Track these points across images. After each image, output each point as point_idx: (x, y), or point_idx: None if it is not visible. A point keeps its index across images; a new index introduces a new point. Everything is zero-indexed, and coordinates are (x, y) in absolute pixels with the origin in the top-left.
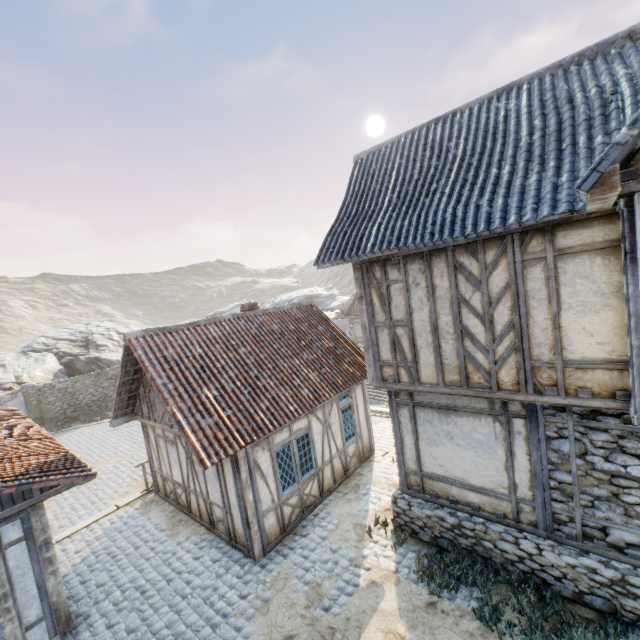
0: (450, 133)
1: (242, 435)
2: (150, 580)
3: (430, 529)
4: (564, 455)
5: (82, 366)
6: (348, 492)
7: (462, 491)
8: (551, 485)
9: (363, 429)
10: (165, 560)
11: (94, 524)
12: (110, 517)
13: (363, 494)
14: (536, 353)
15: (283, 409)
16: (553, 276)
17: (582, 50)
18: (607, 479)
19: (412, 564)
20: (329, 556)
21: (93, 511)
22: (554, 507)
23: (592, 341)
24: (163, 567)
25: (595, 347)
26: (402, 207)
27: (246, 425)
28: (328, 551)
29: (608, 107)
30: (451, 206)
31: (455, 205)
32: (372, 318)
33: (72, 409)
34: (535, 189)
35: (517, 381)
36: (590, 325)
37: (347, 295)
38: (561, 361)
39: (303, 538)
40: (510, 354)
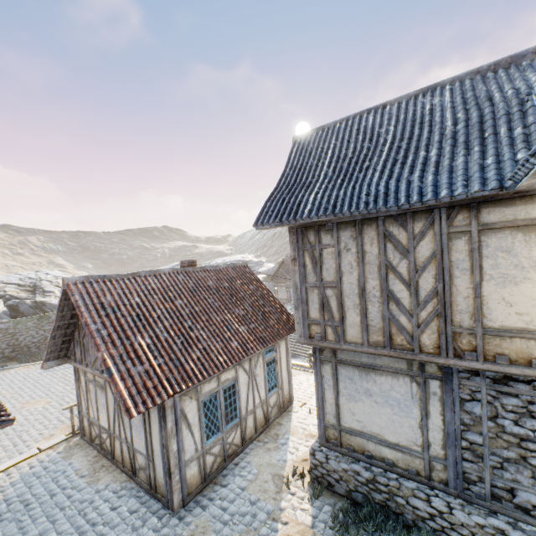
0: (381, 121)
1: (171, 384)
2: (61, 533)
3: (345, 482)
4: (476, 417)
5: (26, 309)
6: (268, 441)
7: (378, 446)
8: (463, 445)
9: (284, 381)
10: (81, 510)
11: (12, 468)
12: (30, 461)
13: (282, 444)
14: (457, 319)
15: (213, 360)
16: (477, 248)
17: (497, 60)
18: (516, 442)
19: (328, 518)
20: (248, 508)
21: (13, 454)
22: (465, 467)
23: (511, 311)
24: (77, 518)
25: (514, 317)
26: (337, 180)
27: (176, 374)
28: (247, 503)
29: (525, 105)
30: (384, 180)
31: (387, 180)
32: (304, 278)
33: (11, 349)
34: (463, 169)
35: (438, 345)
36: (510, 296)
37: (273, 263)
38: (481, 328)
39: (223, 488)
40: (432, 319)
